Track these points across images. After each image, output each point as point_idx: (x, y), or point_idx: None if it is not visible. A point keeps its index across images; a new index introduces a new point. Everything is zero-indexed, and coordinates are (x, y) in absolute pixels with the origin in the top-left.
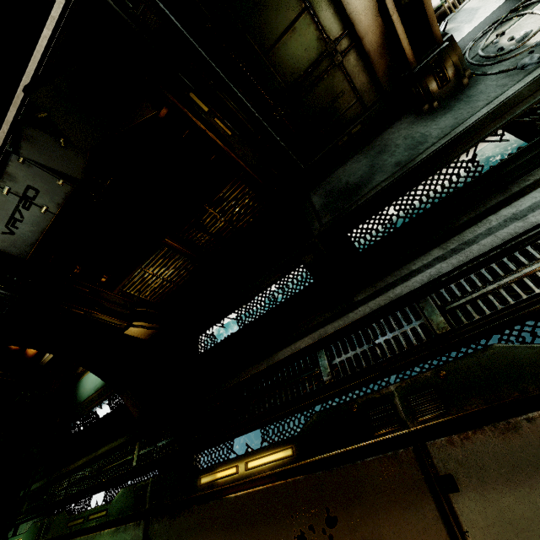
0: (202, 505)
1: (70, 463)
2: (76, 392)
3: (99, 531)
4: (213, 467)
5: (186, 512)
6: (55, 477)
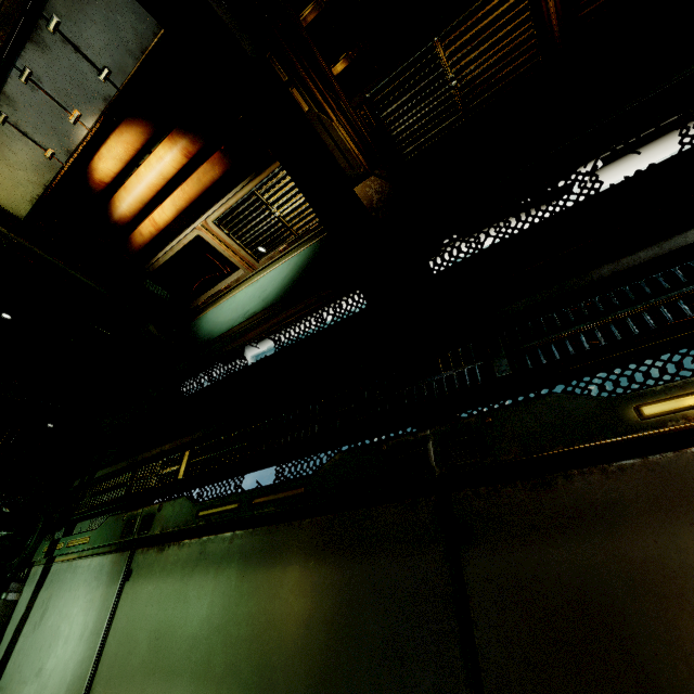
0: (659, 457)
1: (178, 436)
2: (194, 332)
3: (287, 521)
4: (684, 383)
5: (595, 474)
6: (148, 456)
